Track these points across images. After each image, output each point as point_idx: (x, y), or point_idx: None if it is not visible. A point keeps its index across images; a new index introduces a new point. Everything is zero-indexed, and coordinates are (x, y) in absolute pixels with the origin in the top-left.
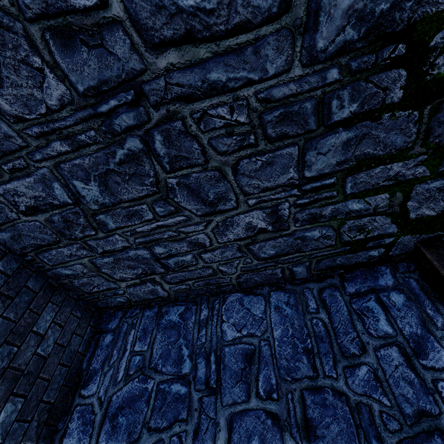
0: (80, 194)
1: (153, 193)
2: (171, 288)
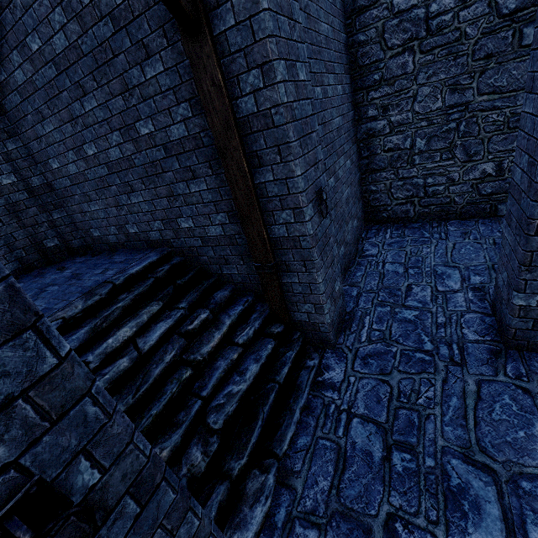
0: (415, 145)
1: (447, 147)
2: (418, 211)
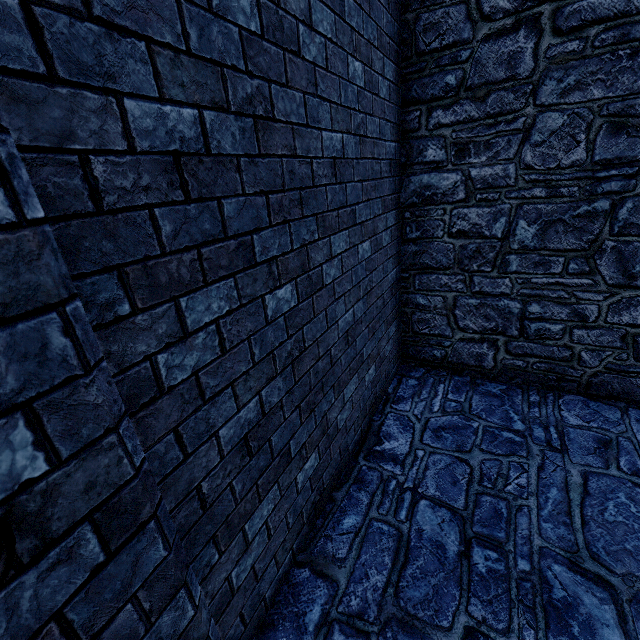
0: (514, 232)
1: (581, 249)
2: (503, 360)
